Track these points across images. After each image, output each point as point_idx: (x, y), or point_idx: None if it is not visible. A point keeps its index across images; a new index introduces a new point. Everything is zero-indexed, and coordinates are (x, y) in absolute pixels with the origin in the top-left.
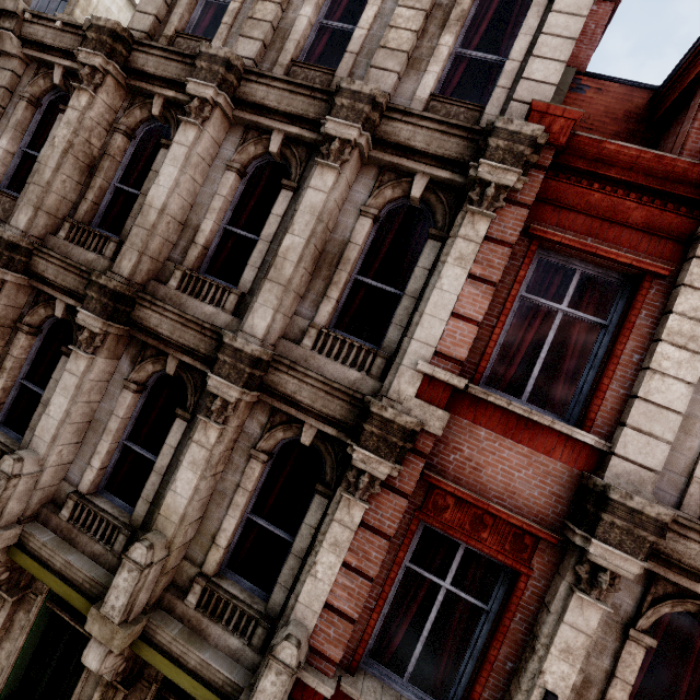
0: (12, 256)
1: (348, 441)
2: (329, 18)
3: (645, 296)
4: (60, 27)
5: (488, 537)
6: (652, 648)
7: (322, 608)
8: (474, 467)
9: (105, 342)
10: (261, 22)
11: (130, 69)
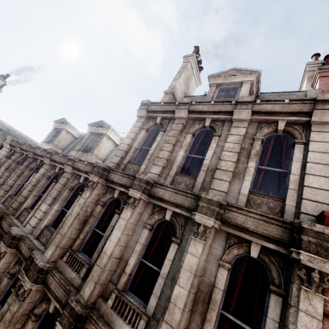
0: (39, 274)
1: None
2: (191, 152)
3: None
4: (86, 164)
5: None
6: None
7: None
8: None
9: None
10: (162, 158)
11: (108, 179)
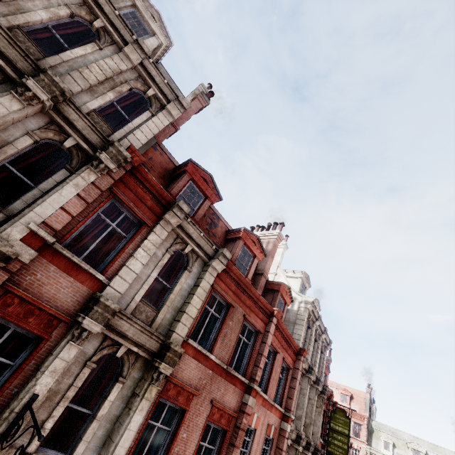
0: None
1: None
2: (55, 28)
3: (142, 231)
4: None
5: (33, 321)
6: (95, 372)
7: None
8: (40, 284)
9: None
10: None
11: None
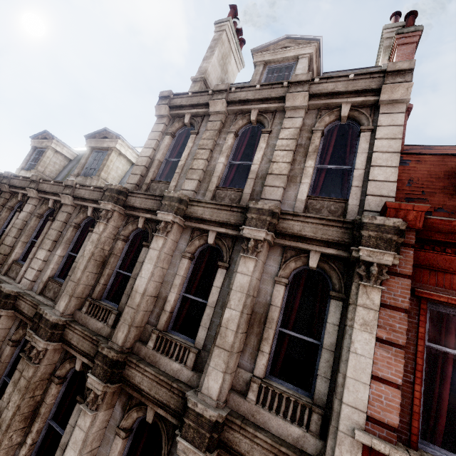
0: (53, 331)
1: None
2: (235, 158)
3: None
4: (92, 189)
5: None
6: None
7: None
8: None
9: (104, 399)
10: (197, 170)
11: (127, 205)
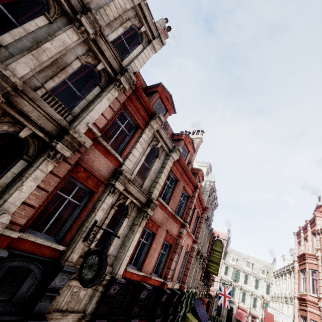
0: None
1: (55, 140)
2: None
3: (138, 132)
4: None
5: (90, 182)
6: (114, 212)
7: (20, 204)
8: (92, 161)
9: None
10: None
11: None
